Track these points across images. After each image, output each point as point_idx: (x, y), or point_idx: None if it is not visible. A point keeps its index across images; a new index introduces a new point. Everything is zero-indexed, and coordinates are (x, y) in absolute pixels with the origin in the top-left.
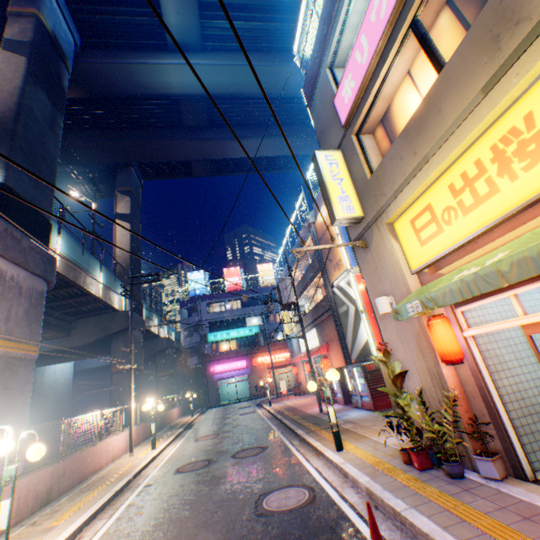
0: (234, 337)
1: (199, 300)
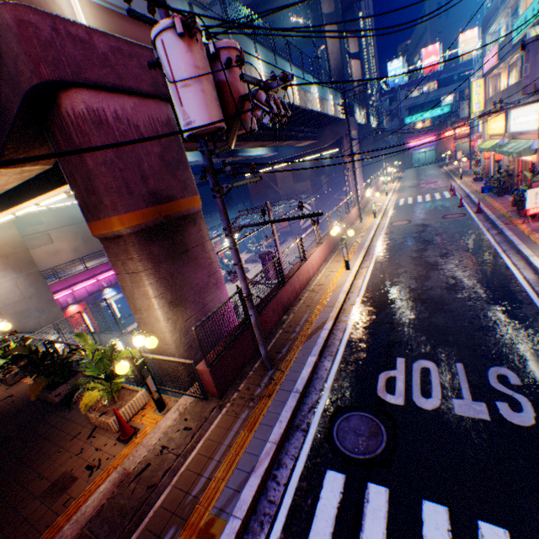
0: (426, 118)
1: (397, 91)
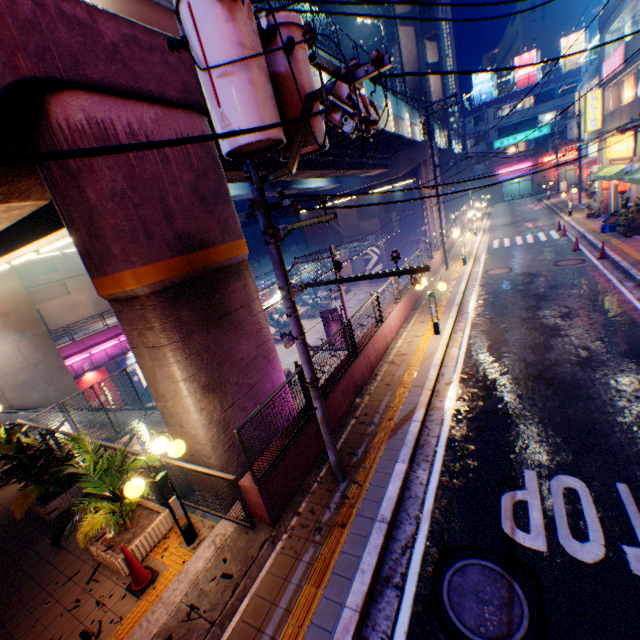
0: (520, 142)
1: (485, 109)
